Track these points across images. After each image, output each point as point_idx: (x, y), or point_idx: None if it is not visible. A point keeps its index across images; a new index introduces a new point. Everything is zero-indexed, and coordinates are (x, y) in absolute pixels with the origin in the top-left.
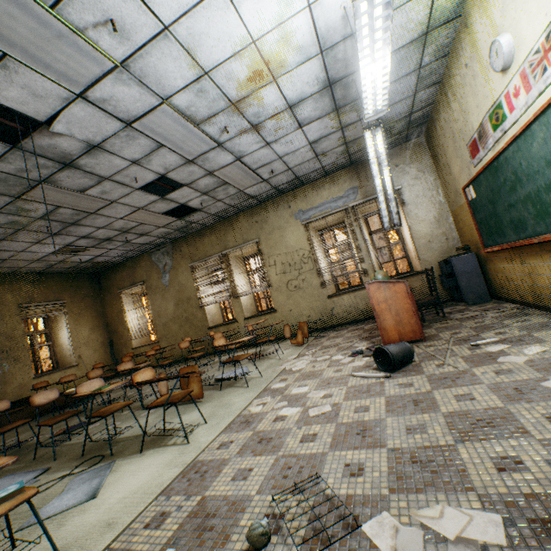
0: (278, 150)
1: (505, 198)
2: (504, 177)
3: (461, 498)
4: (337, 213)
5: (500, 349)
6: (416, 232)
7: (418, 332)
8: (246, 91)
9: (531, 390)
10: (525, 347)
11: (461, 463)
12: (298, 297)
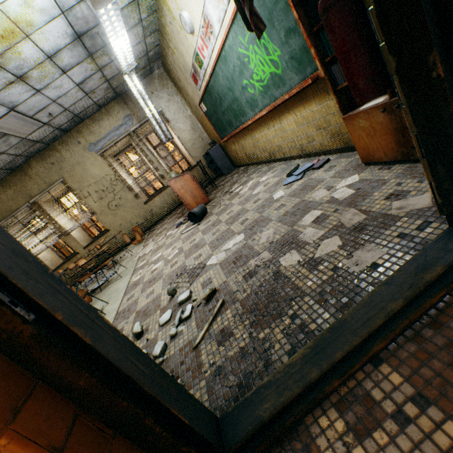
0: (50, 95)
1: (220, 109)
2: (215, 97)
3: (233, 237)
4: (124, 138)
5: (240, 189)
6: (183, 140)
7: (206, 198)
8: (2, 48)
9: (250, 197)
10: (248, 184)
11: (232, 230)
12: (122, 213)
